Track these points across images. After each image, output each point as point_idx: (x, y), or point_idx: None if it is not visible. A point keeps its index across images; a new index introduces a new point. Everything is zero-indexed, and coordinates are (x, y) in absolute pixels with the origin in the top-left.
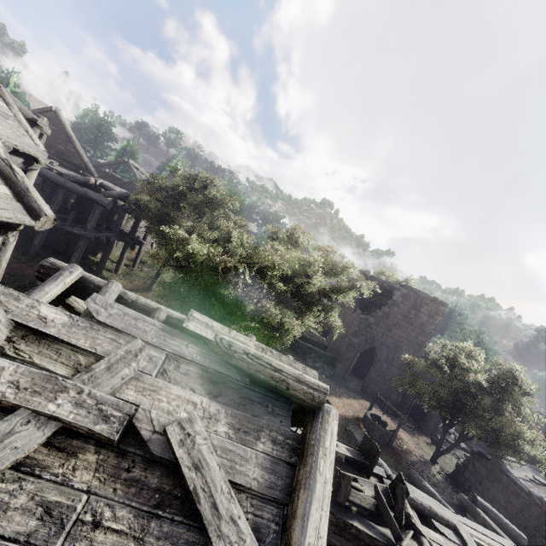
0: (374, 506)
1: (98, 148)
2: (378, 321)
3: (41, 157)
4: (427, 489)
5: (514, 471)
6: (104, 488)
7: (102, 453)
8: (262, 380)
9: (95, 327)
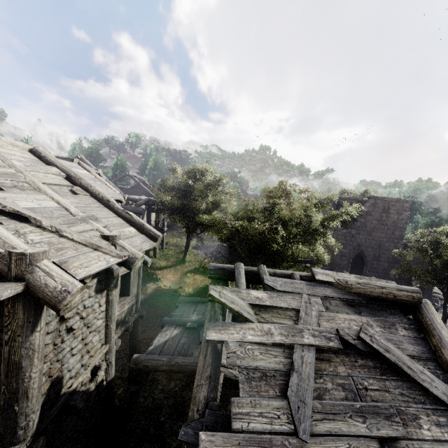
0: None
1: None
2: (358, 230)
3: (122, 198)
4: None
5: None
6: (354, 372)
7: (339, 356)
8: (376, 296)
9: (280, 294)
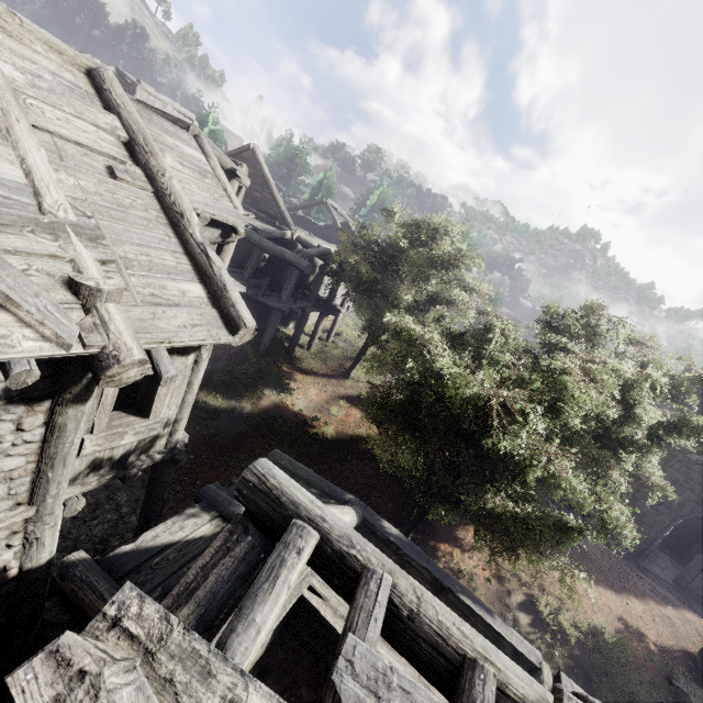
0: None
1: (291, 185)
2: None
3: (240, 225)
4: None
5: None
6: None
7: None
8: None
9: None
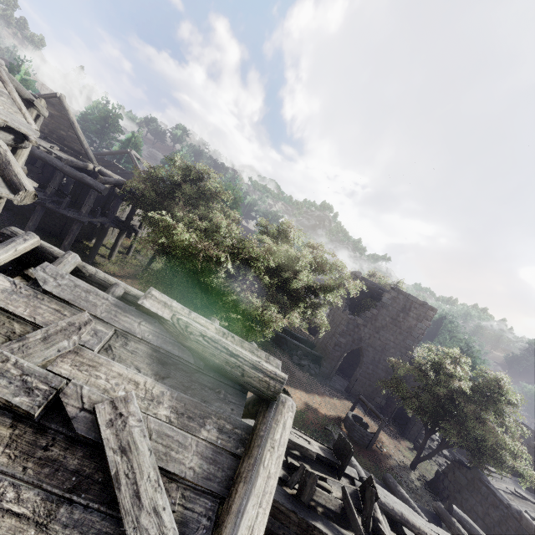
0: (340, 508)
1: (104, 139)
2: (366, 322)
3: (32, 135)
4: (402, 494)
5: (495, 482)
6: (12, 466)
7: (19, 428)
8: (216, 364)
9: (40, 296)
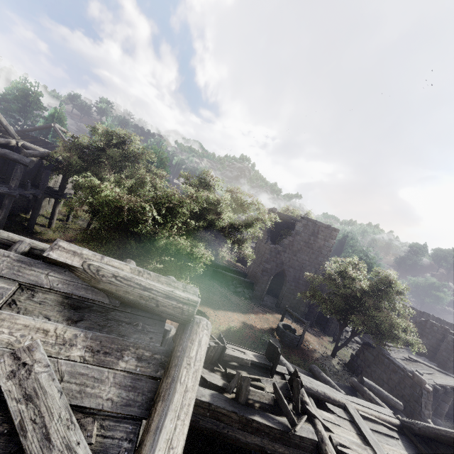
0: (272, 400)
1: (28, 117)
2: (285, 248)
3: None
4: (324, 378)
5: (394, 354)
6: None
7: None
8: (131, 300)
9: None
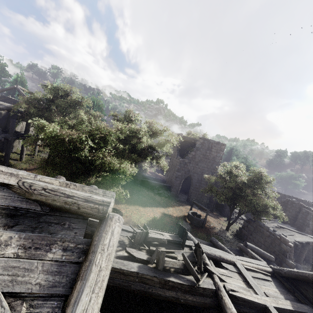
0: (182, 265)
1: None
2: (190, 160)
3: None
4: (220, 246)
5: (268, 224)
6: None
7: None
8: (58, 206)
9: None
